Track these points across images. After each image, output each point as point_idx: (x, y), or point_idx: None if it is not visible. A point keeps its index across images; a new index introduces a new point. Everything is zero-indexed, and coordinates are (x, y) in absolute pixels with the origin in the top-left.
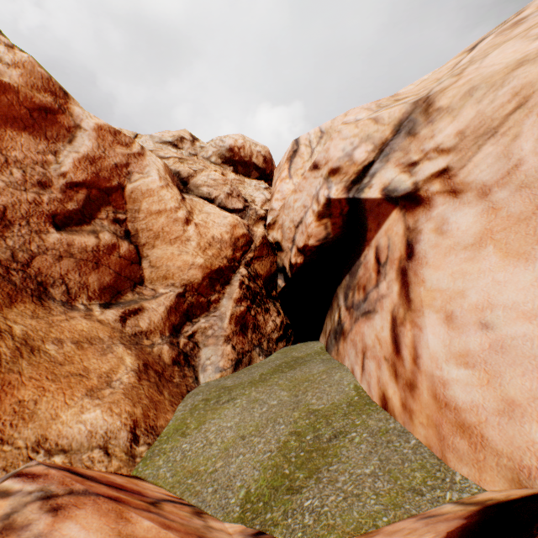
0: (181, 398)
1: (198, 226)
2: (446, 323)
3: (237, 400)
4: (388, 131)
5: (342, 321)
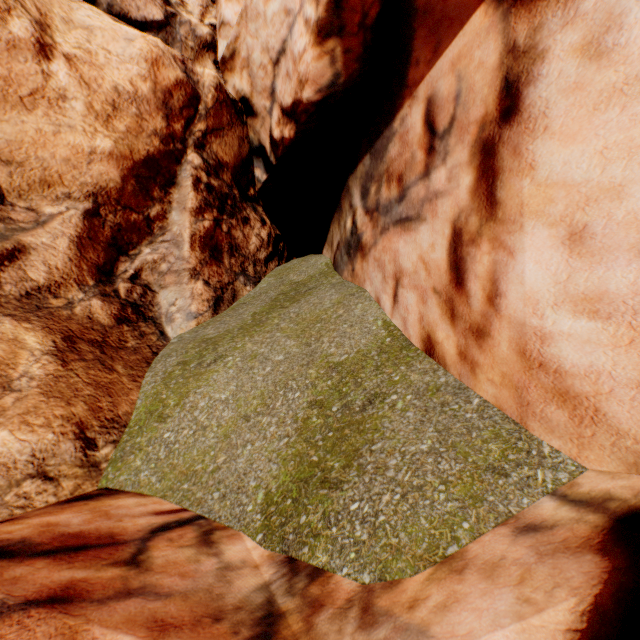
0: (147, 366)
1: (75, 63)
2: (569, 245)
3: (228, 360)
4: None
5: (359, 231)
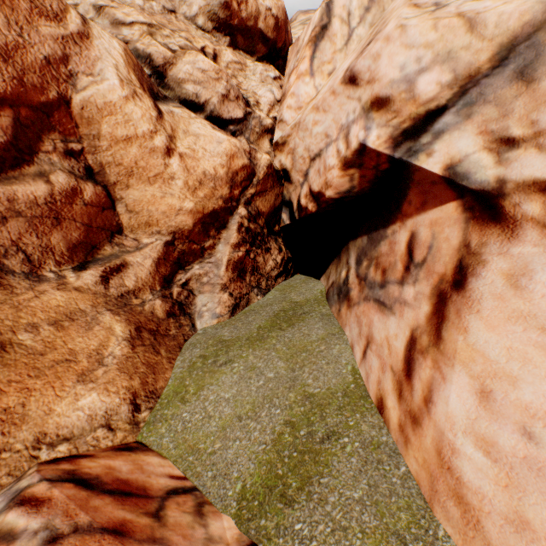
0: (179, 351)
1: (184, 158)
2: (479, 397)
3: (234, 364)
4: (487, 54)
5: (349, 285)
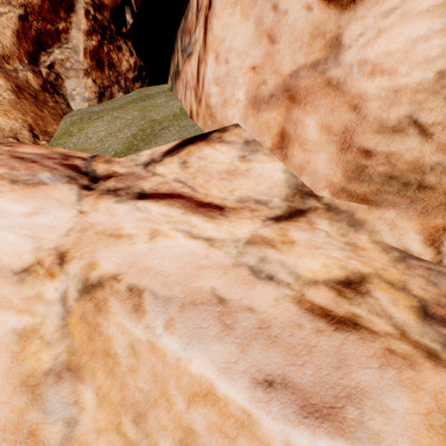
0: (61, 118)
1: None
2: (216, 61)
3: (104, 118)
4: None
5: (179, 64)
